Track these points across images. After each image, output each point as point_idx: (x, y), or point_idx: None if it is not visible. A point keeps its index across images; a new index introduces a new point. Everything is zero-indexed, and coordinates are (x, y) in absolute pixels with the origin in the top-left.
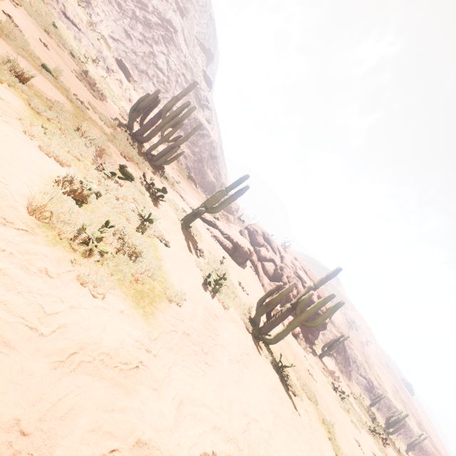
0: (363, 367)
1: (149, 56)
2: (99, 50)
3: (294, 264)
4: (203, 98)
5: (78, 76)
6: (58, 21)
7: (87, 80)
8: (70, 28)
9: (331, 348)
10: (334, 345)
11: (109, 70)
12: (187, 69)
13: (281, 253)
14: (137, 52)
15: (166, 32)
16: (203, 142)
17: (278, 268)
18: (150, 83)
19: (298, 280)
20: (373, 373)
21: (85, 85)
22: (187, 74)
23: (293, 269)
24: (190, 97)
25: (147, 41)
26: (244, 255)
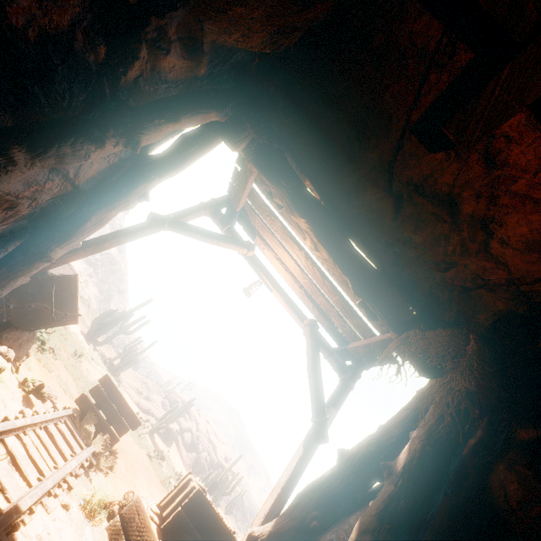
0: None
1: None
2: None
3: (208, 430)
4: (118, 227)
5: None
6: None
7: None
8: None
9: (233, 505)
10: (235, 501)
11: None
12: None
13: (197, 419)
14: None
15: None
16: (113, 278)
17: (195, 438)
18: None
19: (211, 446)
20: None
21: None
22: None
23: (207, 435)
24: (105, 229)
25: None
26: (172, 436)
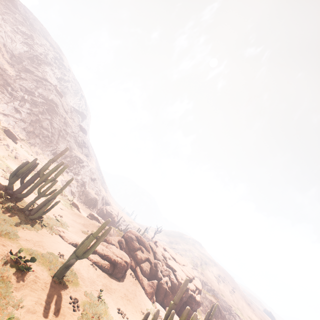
0: (237, 315)
1: (35, 122)
2: None
3: (164, 256)
4: (81, 141)
5: None
6: None
7: None
8: None
9: None
10: (210, 317)
11: None
12: (67, 126)
13: (153, 249)
14: (25, 120)
15: (49, 106)
16: (84, 171)
17: (153, 266)
18: (37, 138)
19: (170, 270)
20: (245, 317)
21: None
22: (67, 129)
23: (165, 261)
24: (71, 143)
25: (34, 113)
26: (122, 269)
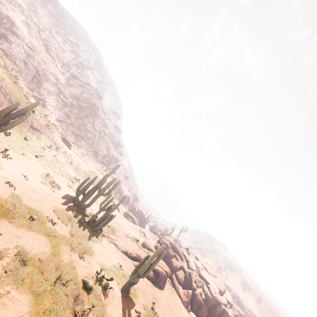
0: None
1: (81, 125)
2: (52, 138)
3: (197, 266)
4: (116, 141)
5: (43, 179)
6: (27, 133)
7: (49, 180)
8: (35, 133)
9: None
10: None
11: (58, 148)
12: (105, 127)
13: (186, 257)
14: (74, 124)
15: (92, 110)
16: (119, 170)
17: (187, 275)
18: (82, 141)
19: (203, 282)
20: None
21: (48, 185)
22: (106, 130)
23: (198, 271)
24: (108, 143)
25: (80, 117)
26: (163, 278)
